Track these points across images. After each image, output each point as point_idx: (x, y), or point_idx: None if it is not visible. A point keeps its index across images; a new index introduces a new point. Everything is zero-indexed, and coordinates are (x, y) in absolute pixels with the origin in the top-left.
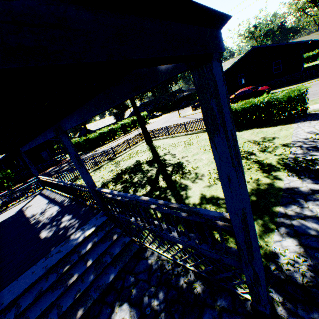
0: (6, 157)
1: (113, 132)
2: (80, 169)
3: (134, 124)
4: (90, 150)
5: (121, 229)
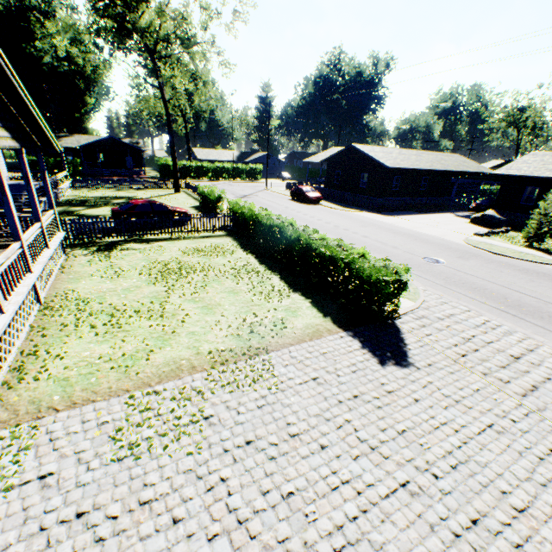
0: (88, 146)
1: (203, 171)
2: None
3: (236, 174)
4: (165, 178)
5: None
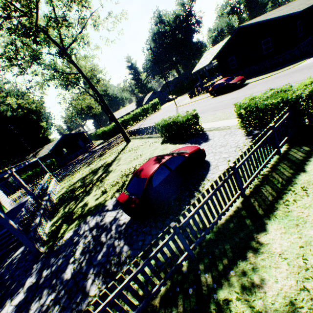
0: (54, 148)
1: (126, 122)
2: (23, 188)
3: (145, 113)
4: (107, 140)
5: (49, 215)
